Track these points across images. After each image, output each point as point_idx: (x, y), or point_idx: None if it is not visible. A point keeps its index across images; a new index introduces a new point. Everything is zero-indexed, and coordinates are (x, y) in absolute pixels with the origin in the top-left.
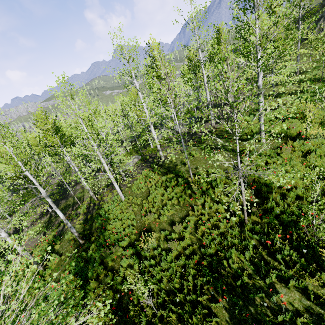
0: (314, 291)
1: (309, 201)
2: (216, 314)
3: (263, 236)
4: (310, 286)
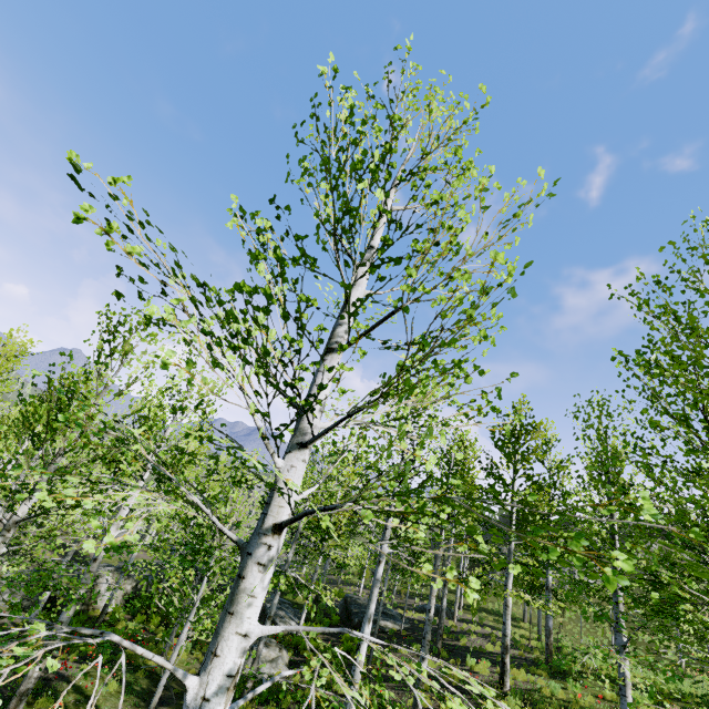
0: None
1: None
2: None
3: None
4: None
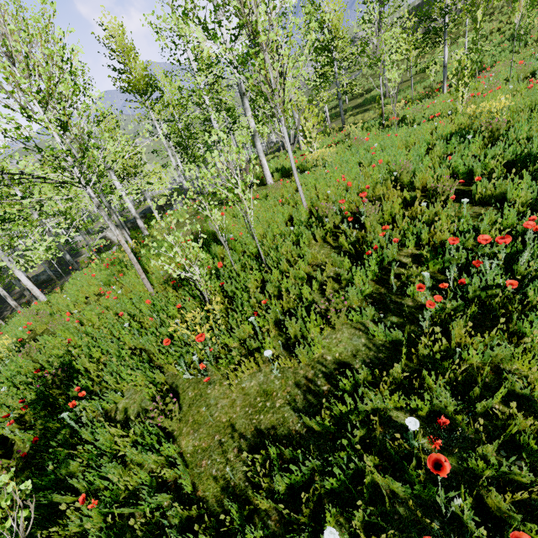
0: (167, 384)
1: (242, 250)
2: (14, 452)
3: (151, 313)
4: (158, 375)
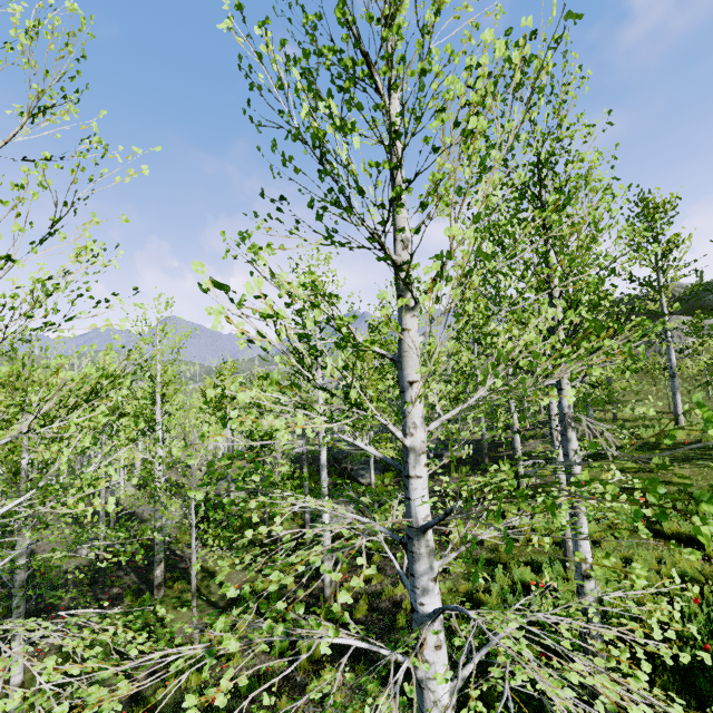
0: None
1: None
2: None
3: None
4: None
